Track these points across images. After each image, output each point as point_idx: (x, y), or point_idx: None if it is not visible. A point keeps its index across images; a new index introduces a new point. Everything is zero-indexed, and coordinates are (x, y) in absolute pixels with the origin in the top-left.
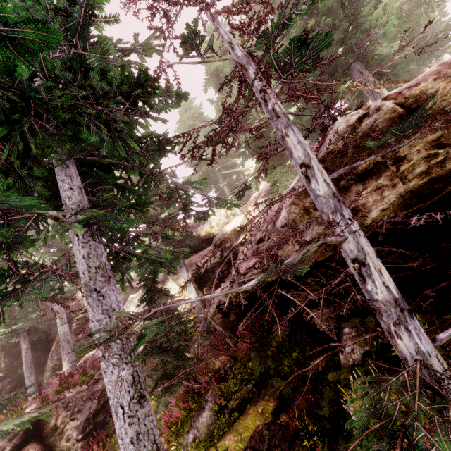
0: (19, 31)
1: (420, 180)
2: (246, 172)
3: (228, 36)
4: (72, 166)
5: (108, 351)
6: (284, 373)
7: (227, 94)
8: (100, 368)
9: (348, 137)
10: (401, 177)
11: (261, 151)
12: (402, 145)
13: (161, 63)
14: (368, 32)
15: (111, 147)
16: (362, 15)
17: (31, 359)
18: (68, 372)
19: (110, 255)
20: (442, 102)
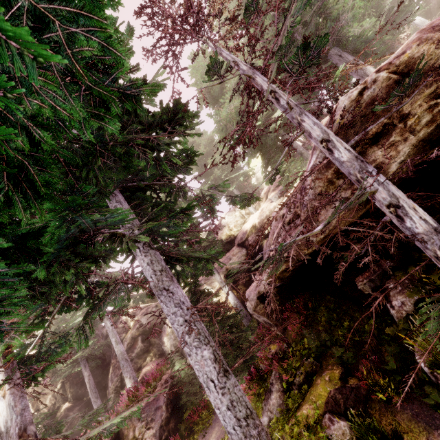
0: (141, 90)
1: (428, 128)
2: (248, 173)
3: (231, 57)
4: (119, 194)
5: (189, 337)
6: (340, 342)
7: (241, 102)
8: (160, 379)
9: (354, 110)
10: (410, 131)
11: (264, 148)
12: (405, 103)
13: (173, 93)
14: (337, 19)
15: (153, 169)
16: (329, 7)
17: (94, 385)
18: (131, 388)
19: (165, 261)
20: (429, 61)
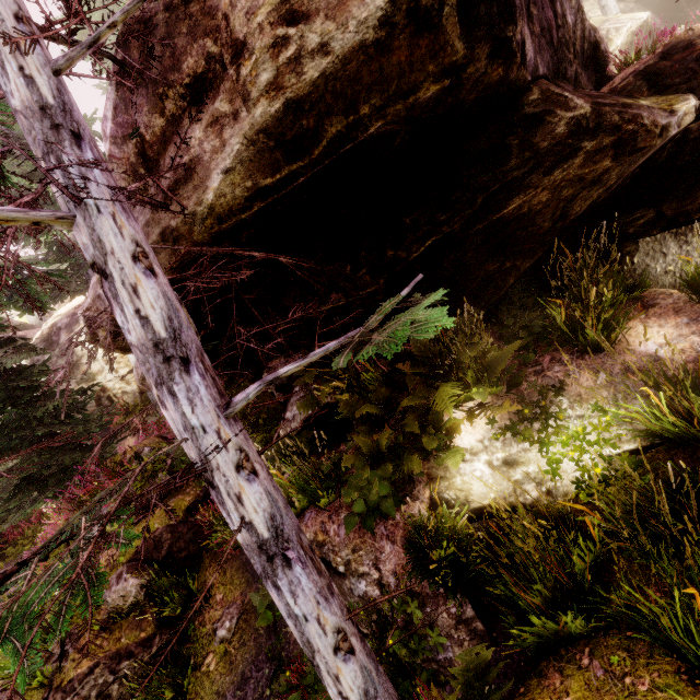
0: None
1: (270, 103)
2: None
3: None
4: None
5: None
6: None
7: None
8: None
9: None
10: (244, 96)
11: None
12: None
13: None
14: None
15: None
16: None
17: None
18: None
19: None
20: None
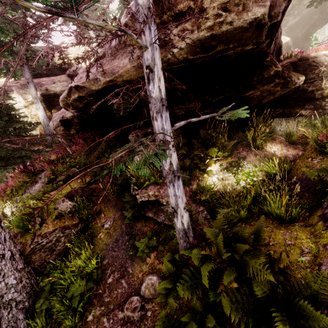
0: None
1: (207, 32)
2: None
3: None
4: None
5: None
6: (102, 166)
7: None
8: None
9: None
10: (198, 26)
11: None
12: None
13: None
14: None
15: None
16: None
17: None
18: None
19: None
20: None
